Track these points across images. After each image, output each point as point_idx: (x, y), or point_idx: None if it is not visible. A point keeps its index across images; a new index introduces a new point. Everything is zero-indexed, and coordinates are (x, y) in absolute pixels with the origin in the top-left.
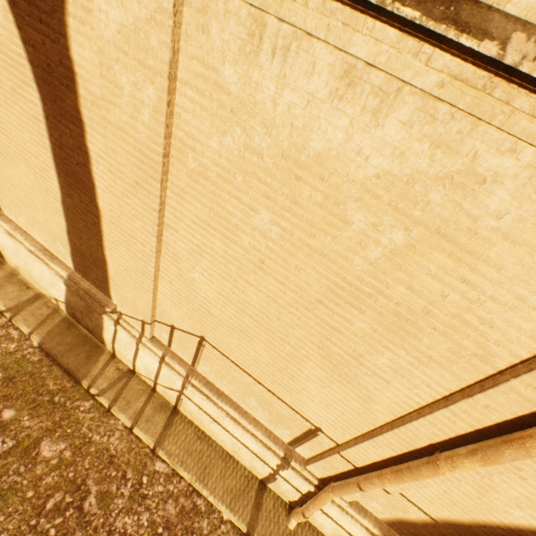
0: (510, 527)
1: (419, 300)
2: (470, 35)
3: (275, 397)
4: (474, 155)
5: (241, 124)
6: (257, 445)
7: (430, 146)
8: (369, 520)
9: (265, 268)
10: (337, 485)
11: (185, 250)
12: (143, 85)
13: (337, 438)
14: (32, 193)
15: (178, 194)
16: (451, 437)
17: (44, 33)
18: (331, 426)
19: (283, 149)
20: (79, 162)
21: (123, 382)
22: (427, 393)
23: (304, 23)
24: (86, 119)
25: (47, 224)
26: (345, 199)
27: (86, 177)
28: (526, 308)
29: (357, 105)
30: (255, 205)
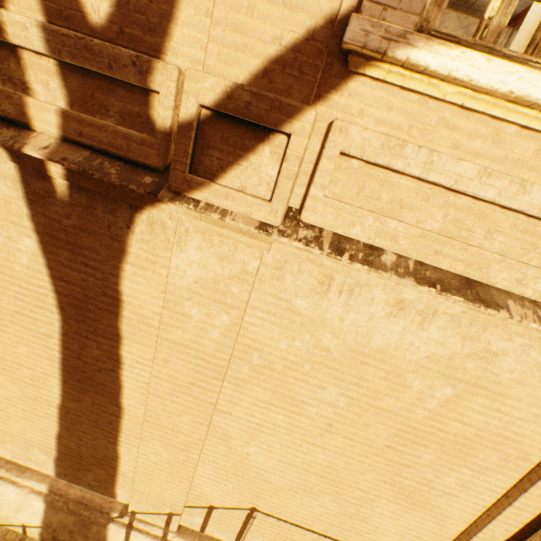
0: None
1: (470, 429)
2: (492, 308)
3: None
4: (488, 342)
5: (310, 332)
6: None
7: (460, 339)
8: None
9: (333, 429)
10: None
11: (239, 429)
12: (216, 314)
13: None
14: (5, 402)
15: (237, 384)
16: (520, 527)
17: (87, 273)
18: None
19: (349, 345)
20: (103, 368)
21: None
22: (490, 495)
23: (367, 281)
24: (126, 333)
25: (20, 433)
26: (404, 372)
27: (110, 380)
28: (540, 420)
29: (407, 319)
30: (323, 384)
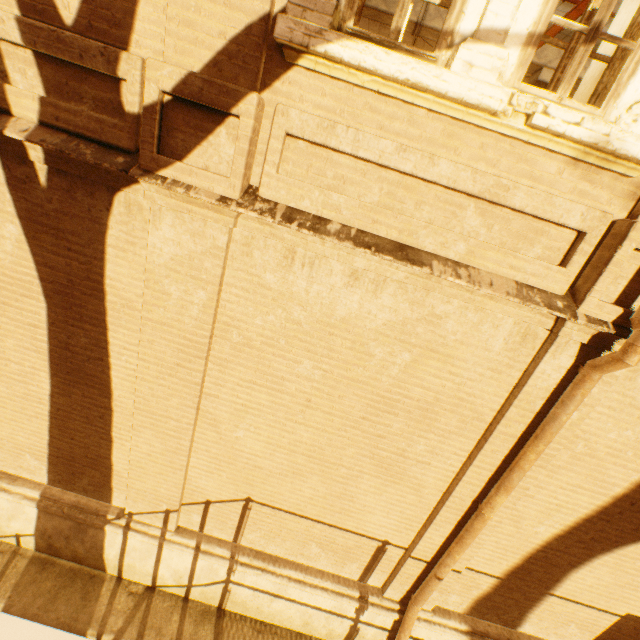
0: (544, 545)
1: (430, 393)
2: (417, 265)
3: (337, 530)
4: (432, 306)
5: (282, 306)
6: (330, 599)
7: (409, 305)
8: (454, 619)
9: (313, 405)
10: (418, 592)
11: (227, 412)
12: (194, 290)
13: (404, 542)
14: None
15: (221, 364)
16: (483, 487)
17: (71, 258)
18: (396, 532)
19: (317, 317)
20: (92, 358)
21: (143, 607)
22: (456, 460)
23: (323, 253)
24: (112, 318)
25: (10, 437)
26: (367, 341)
27: (99, 370)
28: (486, 379)
29: (362, 289)
30: (299, 358)
